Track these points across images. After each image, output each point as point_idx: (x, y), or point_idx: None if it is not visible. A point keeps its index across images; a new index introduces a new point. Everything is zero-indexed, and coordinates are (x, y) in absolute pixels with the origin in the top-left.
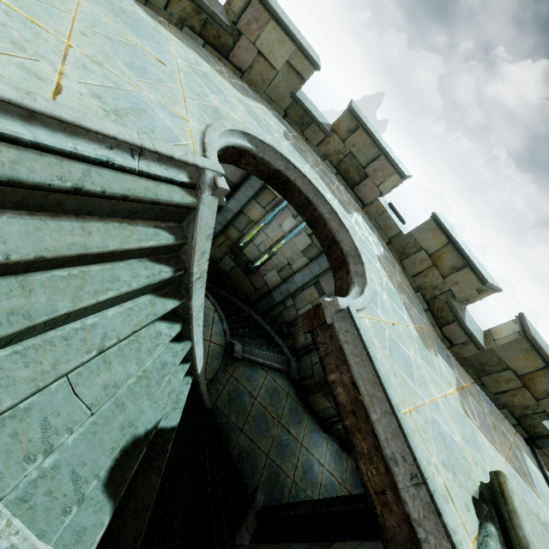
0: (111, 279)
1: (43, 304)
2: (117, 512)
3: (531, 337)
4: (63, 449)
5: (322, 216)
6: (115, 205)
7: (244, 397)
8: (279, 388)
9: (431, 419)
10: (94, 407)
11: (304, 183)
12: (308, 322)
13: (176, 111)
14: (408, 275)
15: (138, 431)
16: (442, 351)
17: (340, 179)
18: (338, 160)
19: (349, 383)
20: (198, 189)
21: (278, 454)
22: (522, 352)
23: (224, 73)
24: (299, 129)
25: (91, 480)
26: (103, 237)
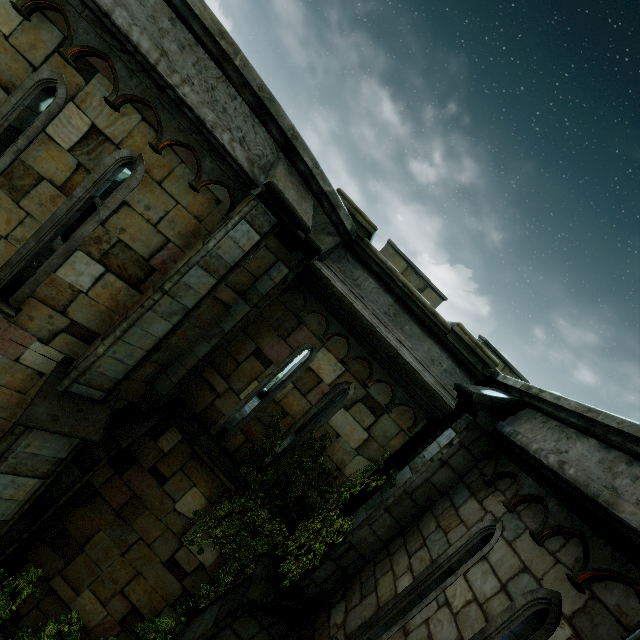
0: None
1: None
2: None
3: (391, 241)
4: None
5: None
6: None
7: None
8: None
9: None
10: None
11: None
12: None
13: None
14: None
15: None
16: None
17: None
18: None
19: None
20: None
21: None
22: (391, 257)
23: None
24: None
25: None
26: None
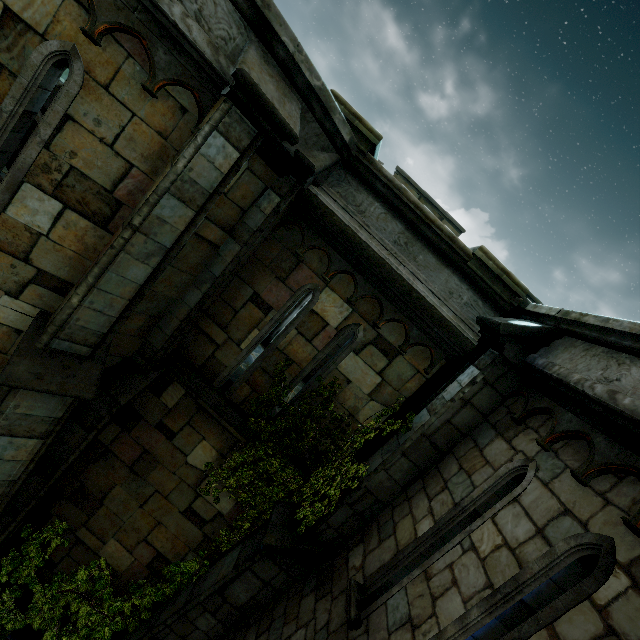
0: None
1: None
2: None
3: (400, 169)
4: None
5: None
6: None
7: None
8: None
9: None
10: None
11: None
12: None
13: None
14: None
15: None
16: None
17: None
18: None
19: None
20: None
21: None
22: None
23: None
24: None
25: None
26: None
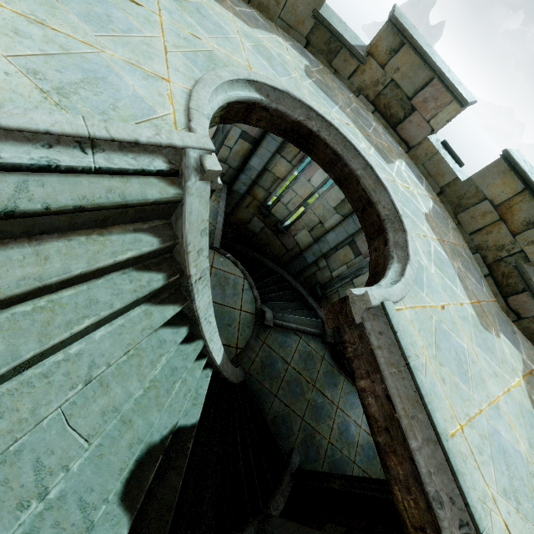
0: (88, 303)
1: (2, 352)
2: (139, 515)
3: None
4: (68, 476)
5: (354, 173)
6: (72, 218)
7: (278, 363)
8: (313, 352)
9: (488, 432)
10: (92, 437)
11: (331, 133)
12: (333, 318)
13: (152, 69)
14: (465, 232)
15: (153, 439)
16: (505, 327)
17: (379, 118)
18: (376, 94)
19: (382, 395)
20: (181, 175)
21: (313, 417)
22: None
23: (225, 0)
24: (326, 60)
25: (100, 506)
26: (64, 259)
